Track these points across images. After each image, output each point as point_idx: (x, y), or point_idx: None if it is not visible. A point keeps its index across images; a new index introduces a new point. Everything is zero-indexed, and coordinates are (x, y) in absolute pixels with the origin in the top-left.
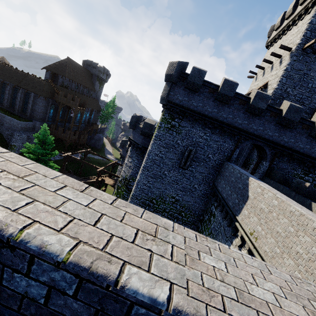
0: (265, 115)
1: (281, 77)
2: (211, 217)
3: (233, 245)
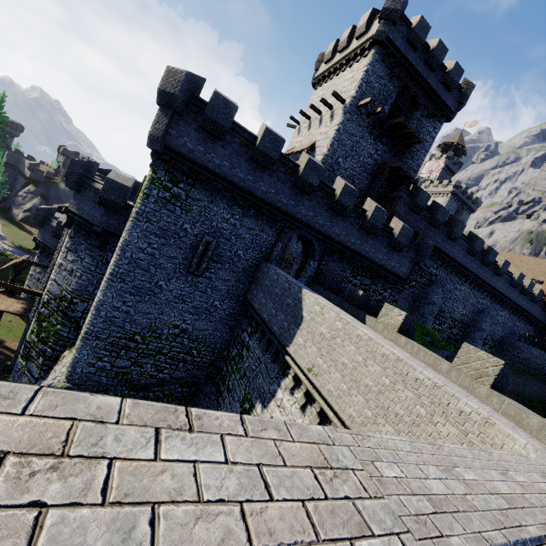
0: (316, 195)
1: (333, 140)
2: (243, 350)
3: (282, 389)
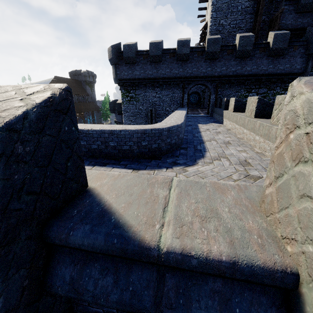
0: (193, 57)
1: (211, 13)
2: None
3: None
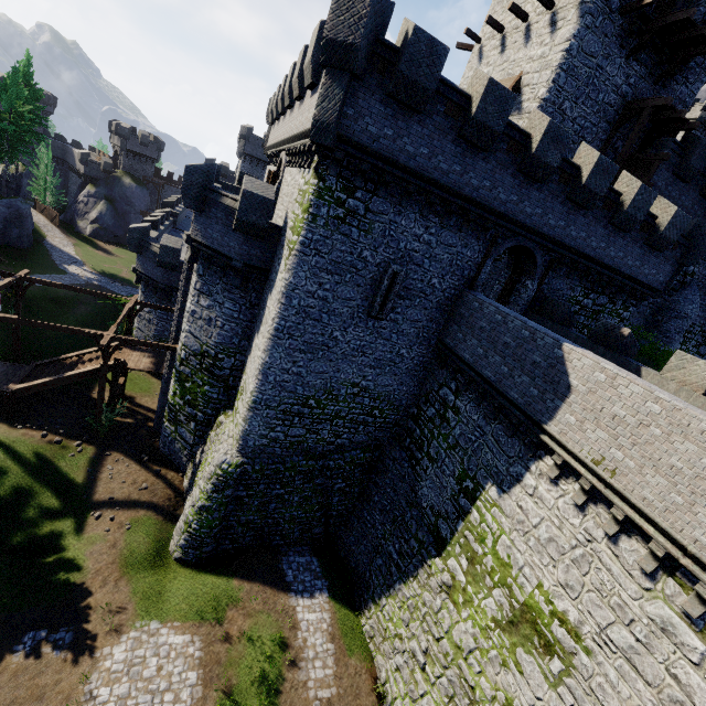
0: (550, 180)
1: (558, 71)
2: (447, 411)
3: (534, 474)
